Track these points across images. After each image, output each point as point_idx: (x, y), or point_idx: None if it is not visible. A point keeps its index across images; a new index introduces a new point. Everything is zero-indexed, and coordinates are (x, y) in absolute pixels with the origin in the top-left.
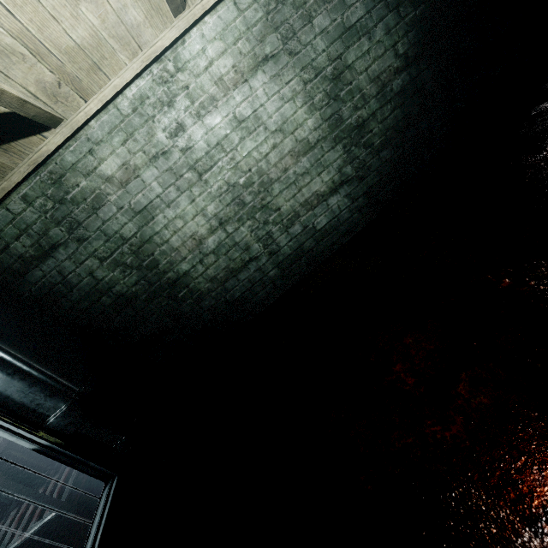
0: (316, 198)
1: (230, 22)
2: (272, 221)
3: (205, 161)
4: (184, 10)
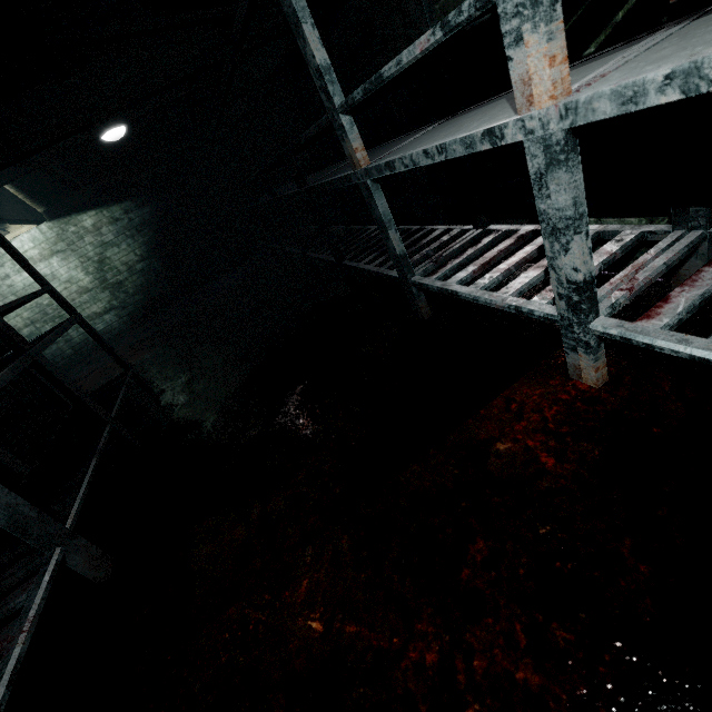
0: (95, 315)
1: (38, 237)
2: None
3: (23, 292)
4: (10, 233)
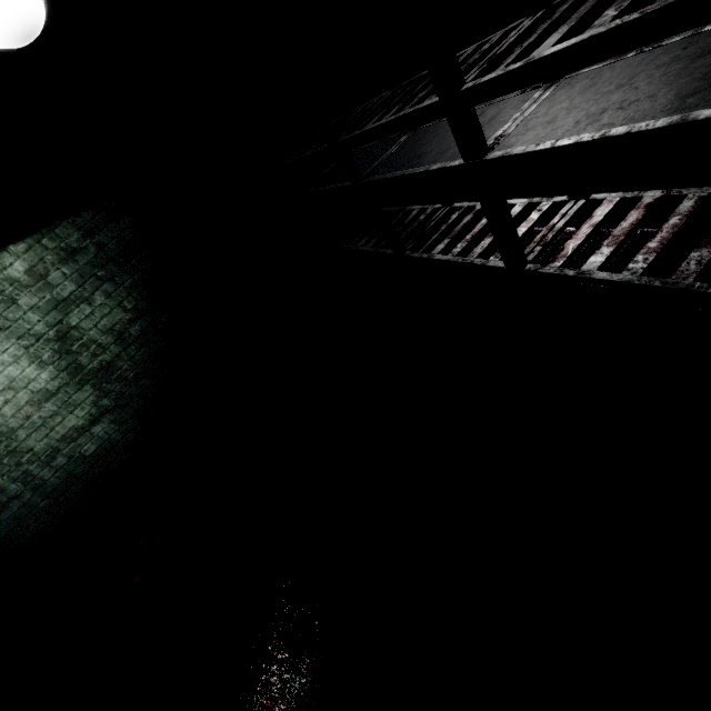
0: (75, 431)
1: None
2: (27, 461)
3: None
4: None
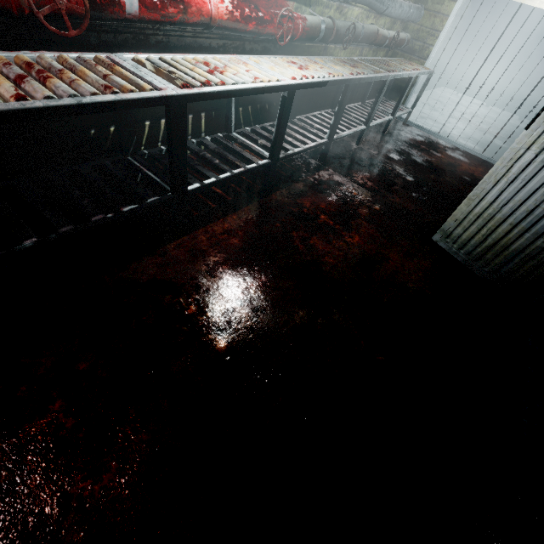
0: None
1: None
2: None
3: None
4: None
